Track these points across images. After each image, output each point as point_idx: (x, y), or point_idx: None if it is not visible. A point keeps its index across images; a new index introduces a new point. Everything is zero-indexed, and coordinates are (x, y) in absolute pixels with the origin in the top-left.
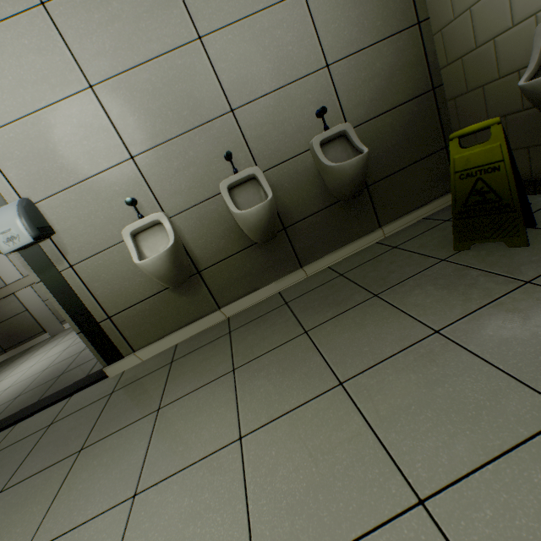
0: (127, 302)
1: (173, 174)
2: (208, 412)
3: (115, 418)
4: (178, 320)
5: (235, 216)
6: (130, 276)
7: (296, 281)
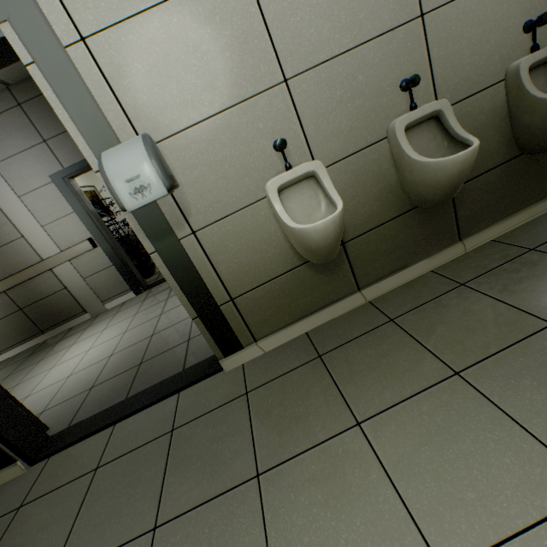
0: (254, 280)
1: (333, 108)
2: (471, 437)
3: (283, 430)
4: (310, 304)
5: (415, 168)
6: (262, 247)
7: (451, 258)
